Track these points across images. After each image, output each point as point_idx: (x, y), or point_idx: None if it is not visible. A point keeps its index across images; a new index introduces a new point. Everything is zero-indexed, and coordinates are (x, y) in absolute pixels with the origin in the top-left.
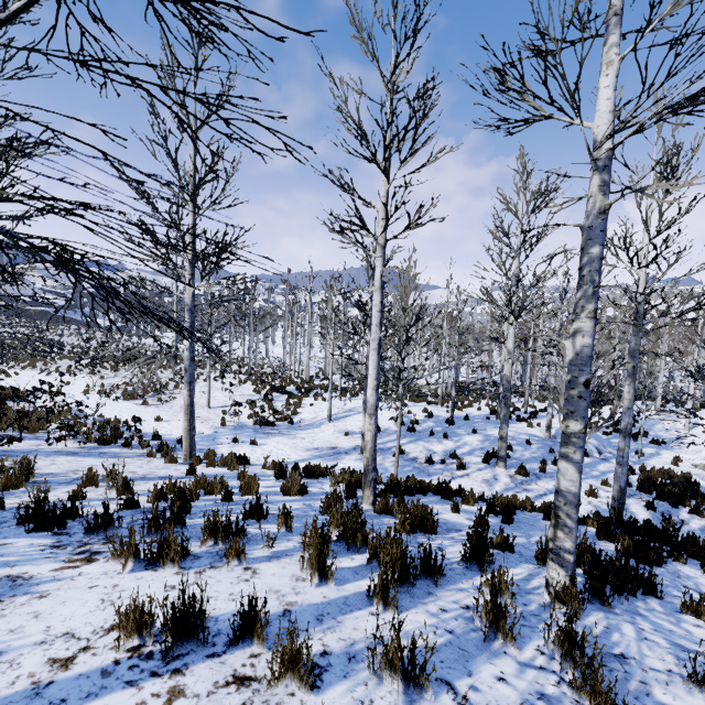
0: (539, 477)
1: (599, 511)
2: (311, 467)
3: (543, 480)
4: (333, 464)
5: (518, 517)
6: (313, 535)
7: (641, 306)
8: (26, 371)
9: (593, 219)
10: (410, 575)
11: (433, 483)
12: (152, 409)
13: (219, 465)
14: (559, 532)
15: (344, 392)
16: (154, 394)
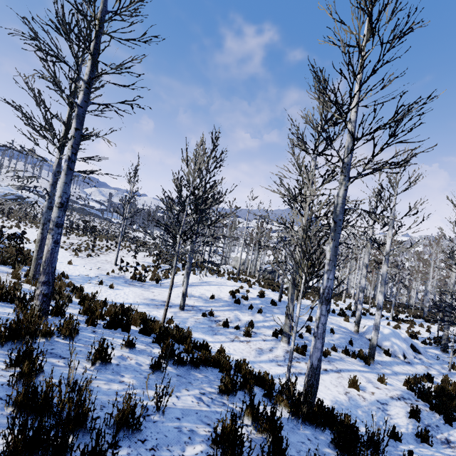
0: None
1: (350, 404)
2: (85, 296)
3: None
4: (149, 310)
5: (196, 373)
6: None
7: (347, 156)
8: (32, 229)
9: None
10: None
11: (210, 340)
12: (77, 258)
13: None
14: None
15: (215, 272)
16: (90, 252)
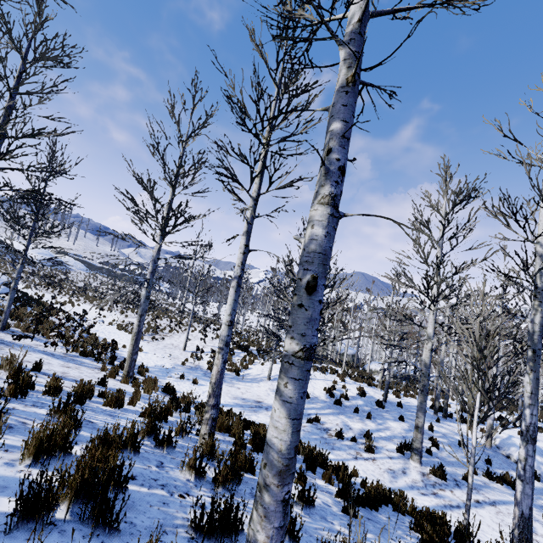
0: (458, 485)
1: None
2: (202, 404)
3: (462, 490)
4: (248, 414)
5: (378, 514)
6: (40, 436)
7: (541, 281)
8: (85, 305)
9: (336, 96)
10: (46, 507)
11: (331, 456)
12: (143, 342)
13: (144, 388)
14: (255, 511)
15: None
16: (153, 334)
